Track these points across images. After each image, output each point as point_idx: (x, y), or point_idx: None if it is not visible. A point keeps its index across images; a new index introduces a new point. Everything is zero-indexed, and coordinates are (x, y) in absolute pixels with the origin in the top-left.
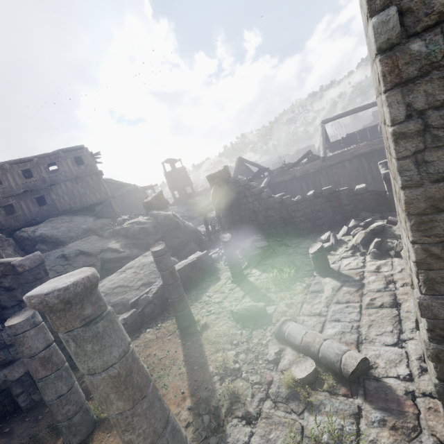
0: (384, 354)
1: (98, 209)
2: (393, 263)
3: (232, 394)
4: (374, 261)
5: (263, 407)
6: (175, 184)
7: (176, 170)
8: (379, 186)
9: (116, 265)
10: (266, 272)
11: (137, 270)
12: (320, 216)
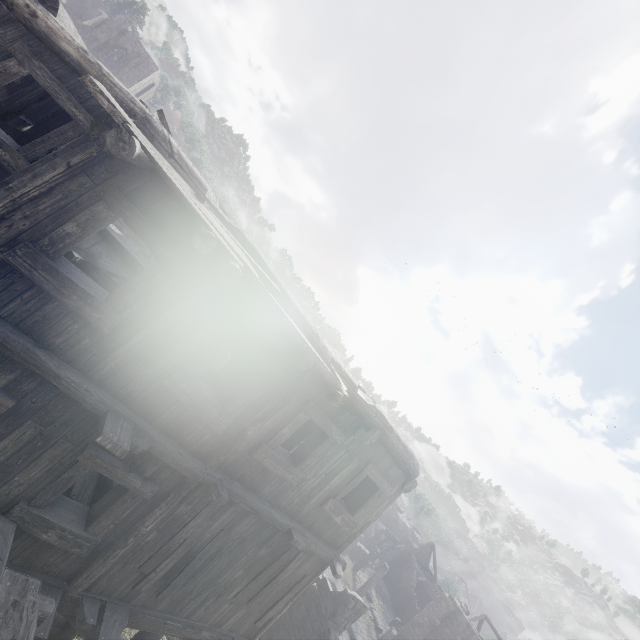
0: None
1: None
2: None
3: None
4: None
5: None
6: None
7: None
8: None
9: None
10: (377, 599)
11: None
12: None
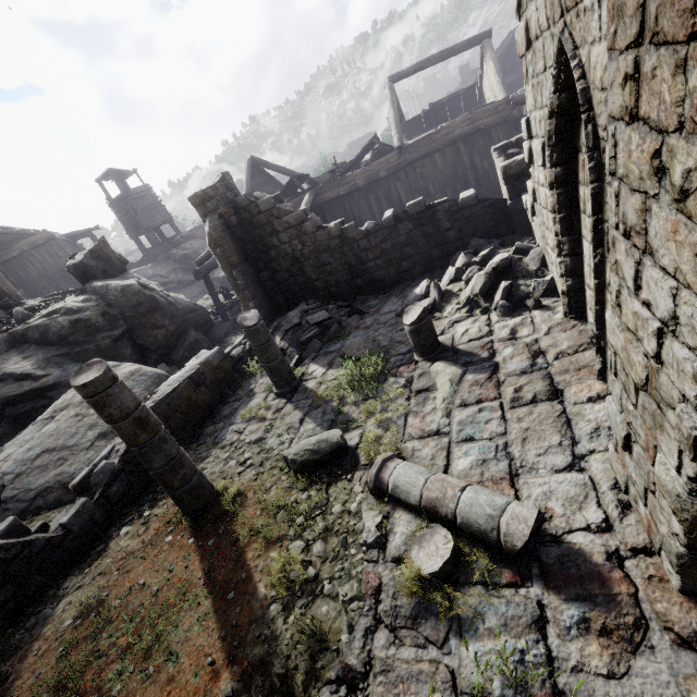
0: (558, 489)
1: None
2: (533, 320)
3: (312, 636)
4: (505, 320)
5: (374, 649)
6: (138, 223)
7: (132, 193)
8: (486, 193)
9: (36, 405)
10: (334, 368)
11: (81, 409)
12: (408, 254)
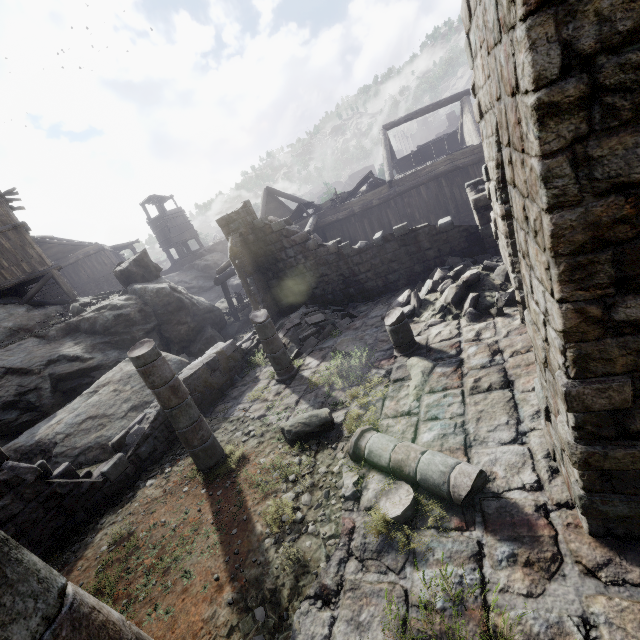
0: (502, 457)
1: (32, 292)
2: (495, 325)
3: (297, 562)
4: (472, 325)
5: (345, 573)
6: (170, 238)
7: (167, 214)
8: (465, 219)
9: (82, 382)
10: (327, 361)
11: (119, 386)
12: (394, 269)
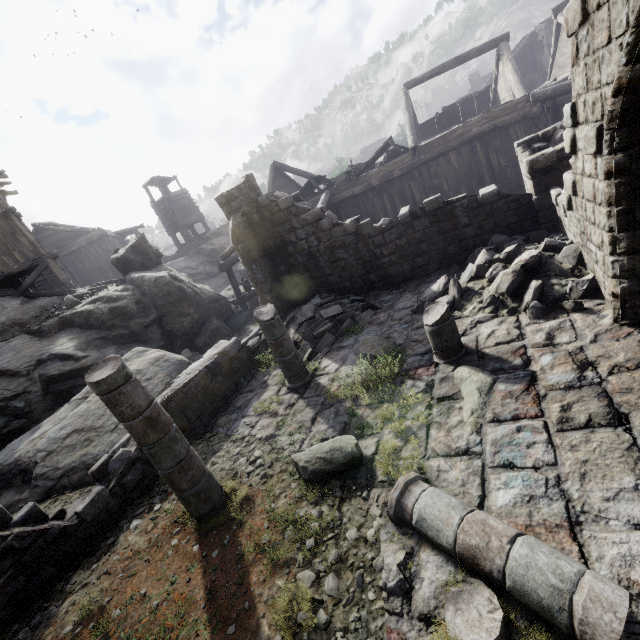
0: None
1: (27, 283)
2: (574, 324)
3: None
4: (538, 323)
5: None
6: (175, 222)
7: (171, 196)
8: (502, 189)
9: (75, 383)
10: (347, 364)
11: None
12: (424, 250)
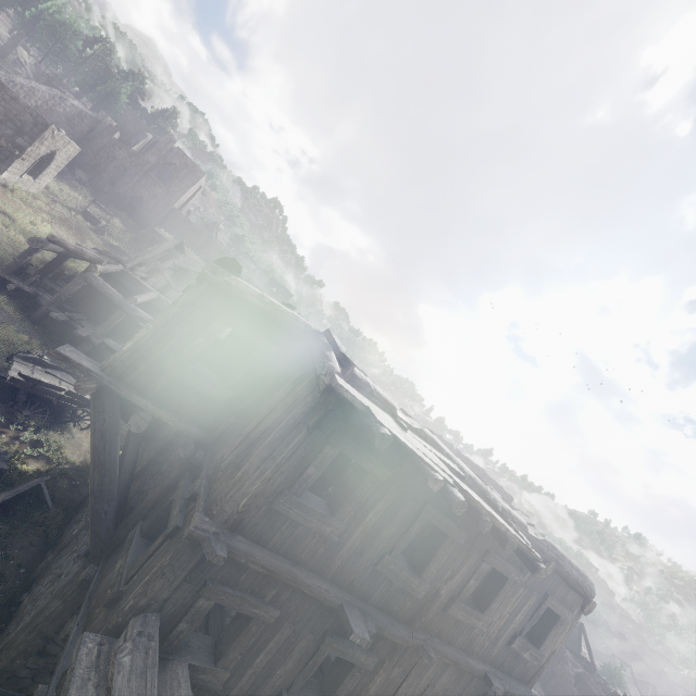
0: None
1: None
2: None
3: None
4: None
5: None
6: None
7: None
8: None
9: None
10: None
11: None
12: None
